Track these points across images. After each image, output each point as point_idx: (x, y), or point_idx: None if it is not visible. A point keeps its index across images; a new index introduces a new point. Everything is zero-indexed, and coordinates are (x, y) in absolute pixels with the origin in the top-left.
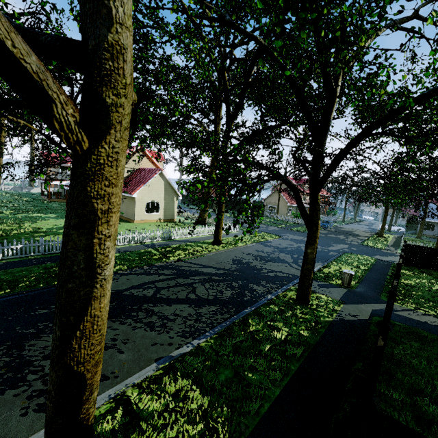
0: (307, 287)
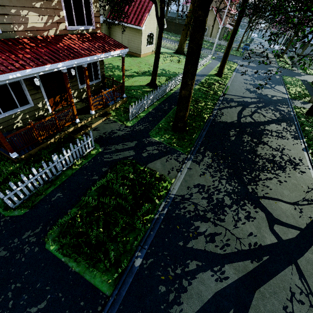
0: None
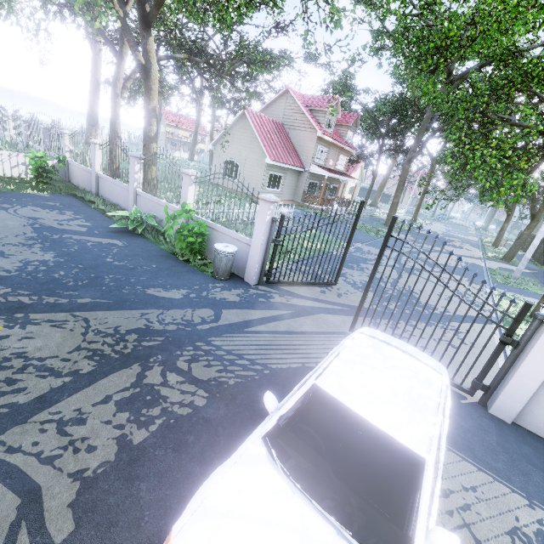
0: (500, 241)
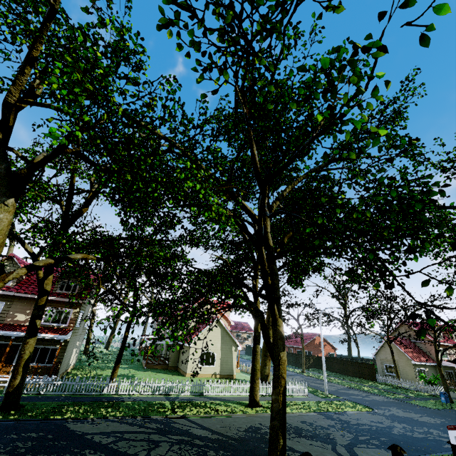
0: None
